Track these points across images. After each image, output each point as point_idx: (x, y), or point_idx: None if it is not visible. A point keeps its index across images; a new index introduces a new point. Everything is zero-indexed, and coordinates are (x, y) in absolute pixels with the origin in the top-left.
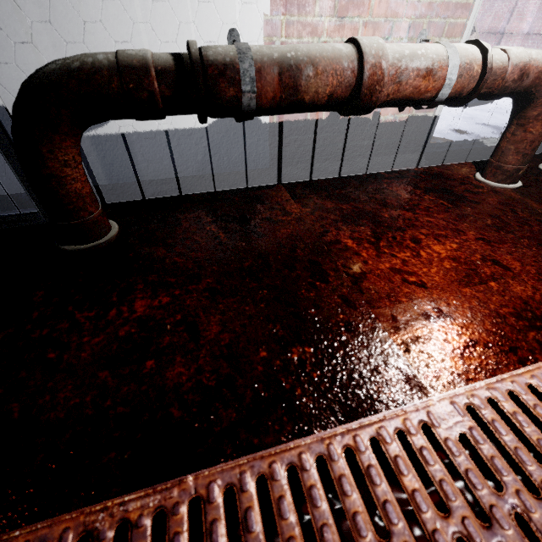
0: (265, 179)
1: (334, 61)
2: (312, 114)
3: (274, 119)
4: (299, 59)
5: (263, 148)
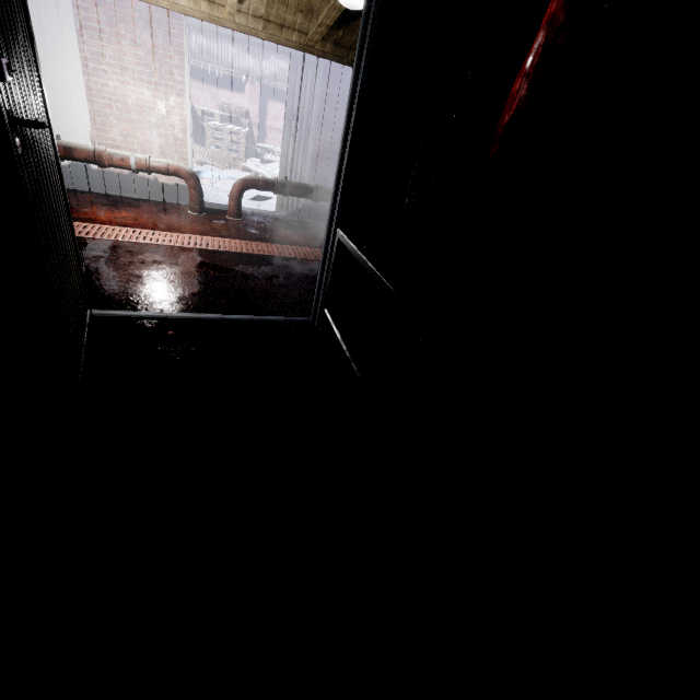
0: (92, 192)
1: (85, 150)
2: (120, 171)
3: (101, 169)
4: (73, 147)
5: (97, 180)
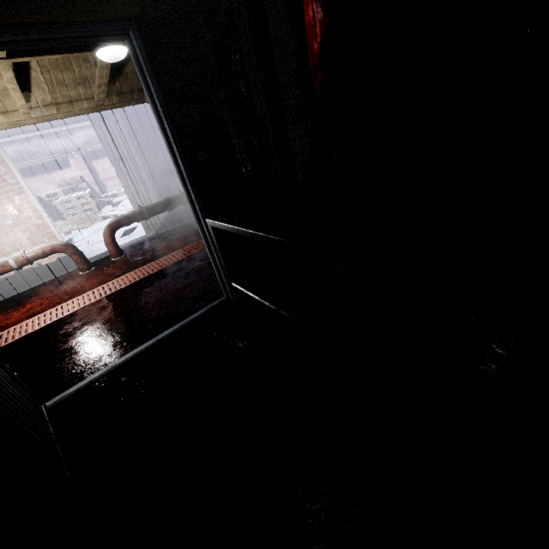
0: None
1: None
2: (6, 275)
3: None
4: None
5: None
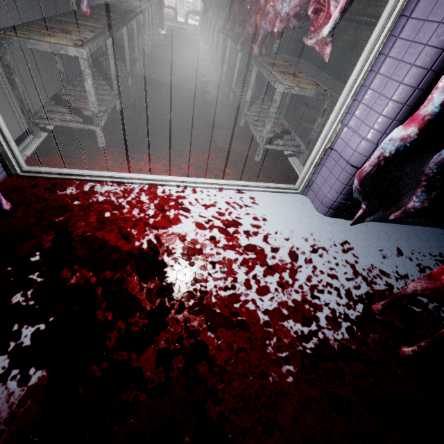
0: None
1: None
2: None
3: None
4: None
5: None
